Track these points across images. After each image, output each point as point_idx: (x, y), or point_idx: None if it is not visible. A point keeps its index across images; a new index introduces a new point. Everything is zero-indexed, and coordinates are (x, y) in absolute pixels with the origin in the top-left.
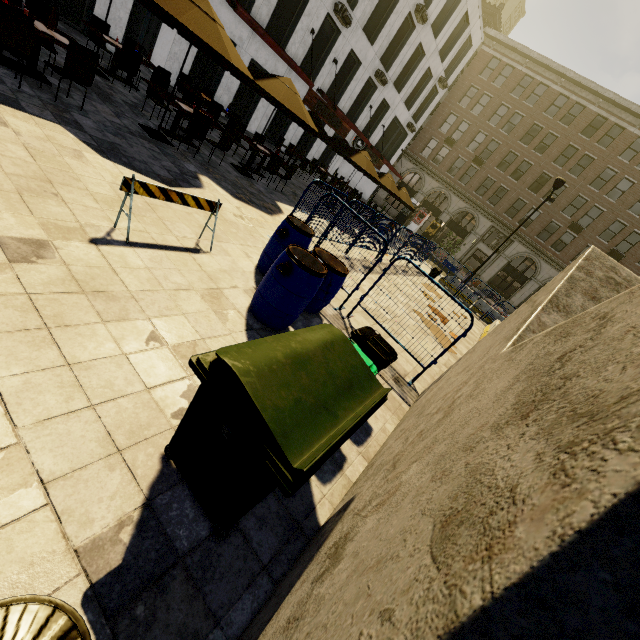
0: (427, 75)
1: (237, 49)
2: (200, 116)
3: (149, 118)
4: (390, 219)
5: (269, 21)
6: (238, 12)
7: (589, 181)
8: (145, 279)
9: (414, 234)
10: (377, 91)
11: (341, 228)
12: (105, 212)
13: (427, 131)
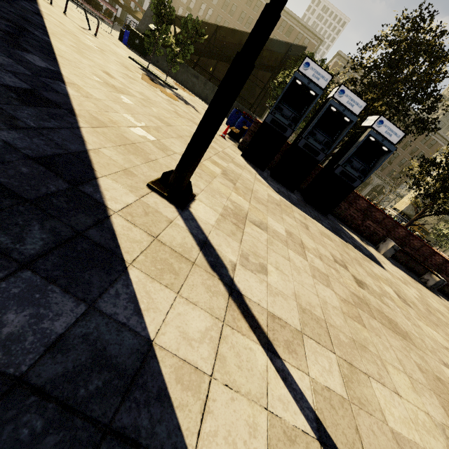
0: None
1: None
2: None
3: None
4: None
5: None
6: None
7: None
8: (108, 30)
9: None
10: None
11: None
12: (94, 20)
13: (176, 2)
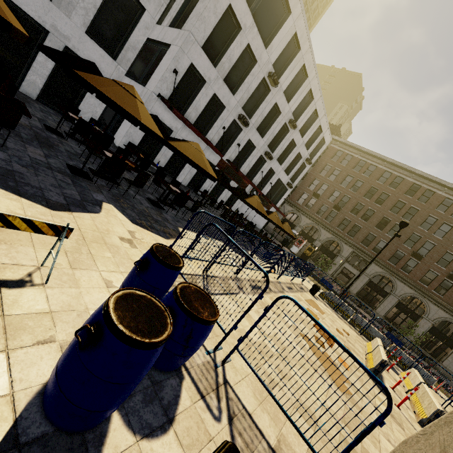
0: (298, 156)
1: (173, 133)
2: (117, 160)
3: (84, 162)
4: (275, 246)
5: (196, 121)
6: (173, 112)
7: (418, 224)
8: None
9: (296, 254)
10: (266, 163)
11: (236, 250)
12: None
13: (300, 188)
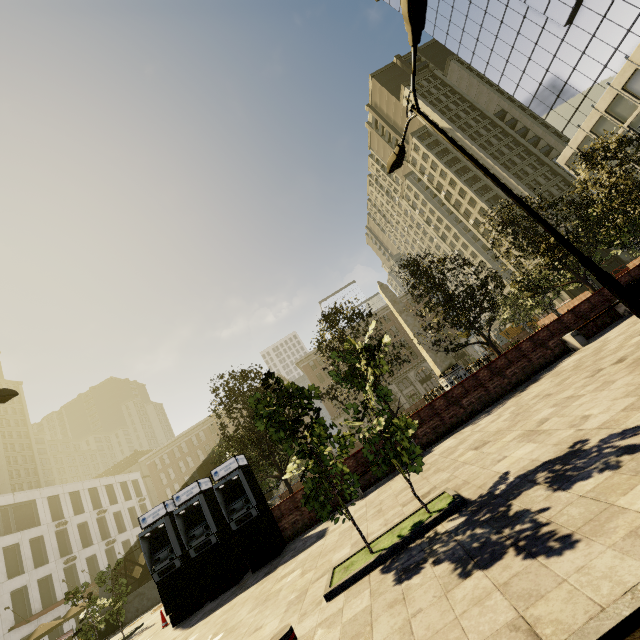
0: (131, 509)
1: None
2: None
3: None
4: None
5: (42, 605)
6: (33, 620)
7: None
8: None
9: None
10: (115, 546)
11: None
12: None
13: None
